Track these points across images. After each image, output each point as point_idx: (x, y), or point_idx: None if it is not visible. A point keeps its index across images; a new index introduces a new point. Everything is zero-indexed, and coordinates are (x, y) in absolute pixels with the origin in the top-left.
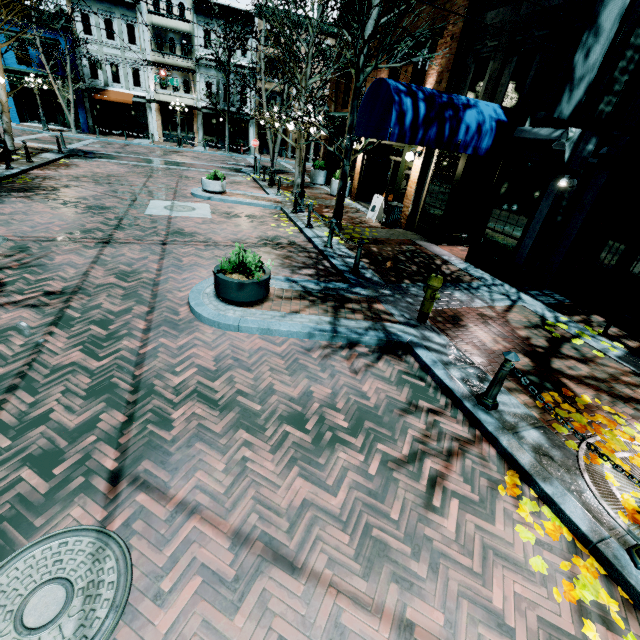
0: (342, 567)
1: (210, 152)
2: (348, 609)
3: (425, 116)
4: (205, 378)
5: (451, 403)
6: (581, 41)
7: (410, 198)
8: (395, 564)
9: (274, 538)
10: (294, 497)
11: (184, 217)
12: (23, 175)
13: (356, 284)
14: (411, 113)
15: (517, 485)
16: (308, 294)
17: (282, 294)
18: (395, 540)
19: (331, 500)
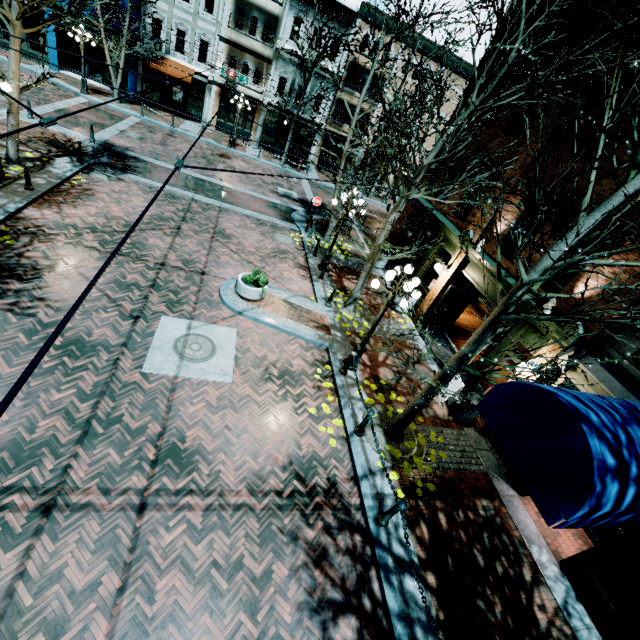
0: None
1: (263, 161)
2: None
3: (628, 506)
4: None
5: None
6: None
7: None
8: None
9: None
10: None
11: (195, 382)
12: (7, 223)
13: None
14: (610, 505)
15: None
16: None
17: None
18: None
19: None
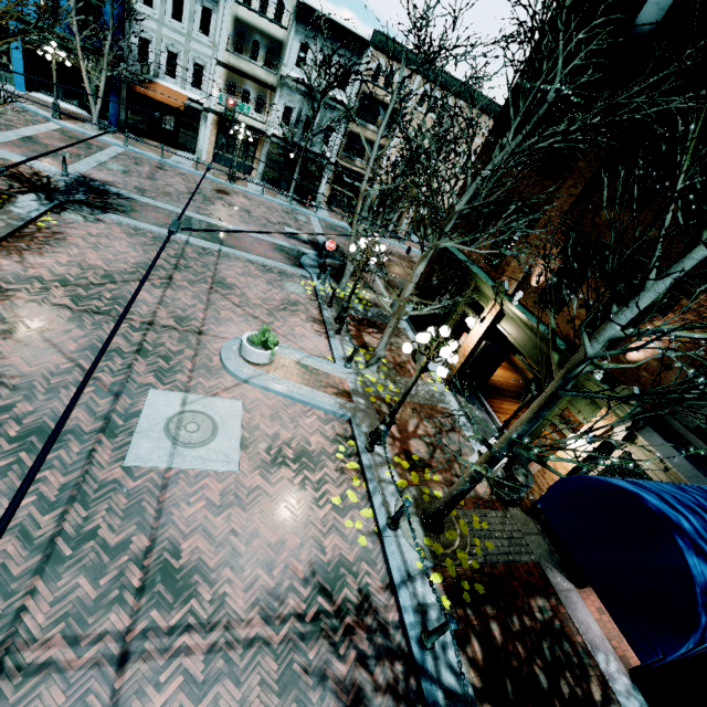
0: None
1: (267, 198)
2: None
3: None
4: None
5: None
6: None
7: (549, 481)
8: None
9: None
10: None
11: (192, 475)
12: None
13: None
14: None
15: None
16: None
17: None
18: None
19: None
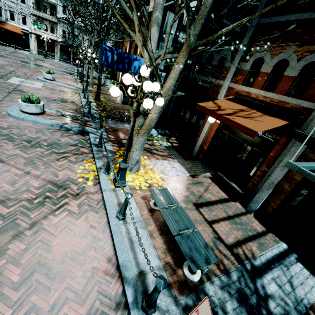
0: (18, 164)
1: (61, 63)
2: (14, 169)
3: (117, 60)
4: (1, 129)
5: (90, 146)
6: (160, 45)
7: None
8: (35, 166)
9: (1, 158)
10: (14, 153)
11: (26, 86)
12: None
13: (86, 116)
14: (111, 58)
15: (91, 161)
16: (62, 116)
17: (51, 114)
18: (40, 163)
19: (26, 155)
